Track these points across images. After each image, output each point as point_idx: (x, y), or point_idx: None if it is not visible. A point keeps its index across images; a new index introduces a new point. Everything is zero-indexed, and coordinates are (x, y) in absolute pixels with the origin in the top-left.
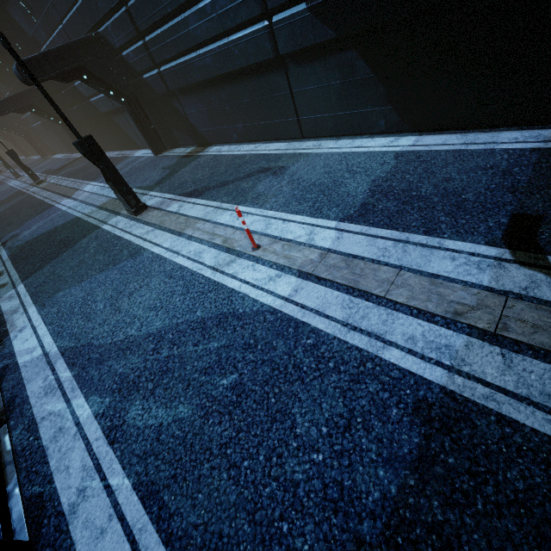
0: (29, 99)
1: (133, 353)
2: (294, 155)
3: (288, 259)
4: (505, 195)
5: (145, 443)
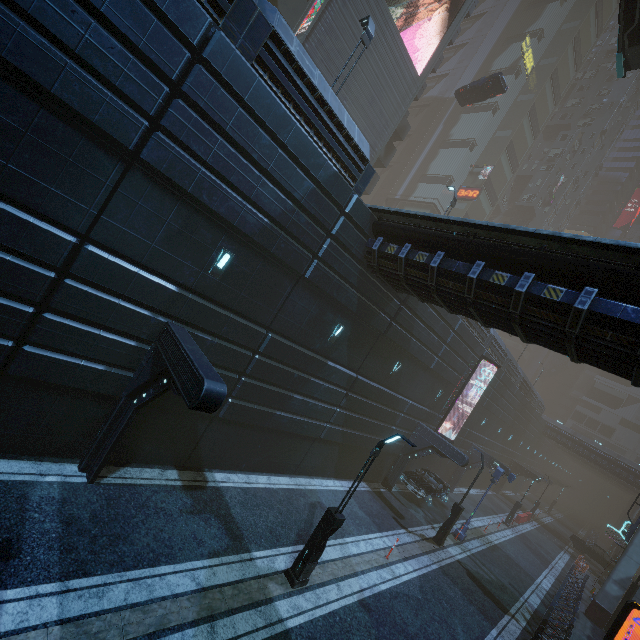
0: None
1: (441, 633)
2: (310, 491)
3: (397, 556)
4: (385, 511)
5: (468, 637)
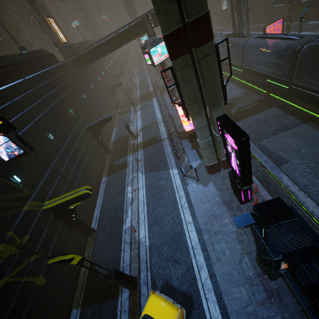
0: (250, 5)
1: None
2: None
3: None
4: None
5: None
